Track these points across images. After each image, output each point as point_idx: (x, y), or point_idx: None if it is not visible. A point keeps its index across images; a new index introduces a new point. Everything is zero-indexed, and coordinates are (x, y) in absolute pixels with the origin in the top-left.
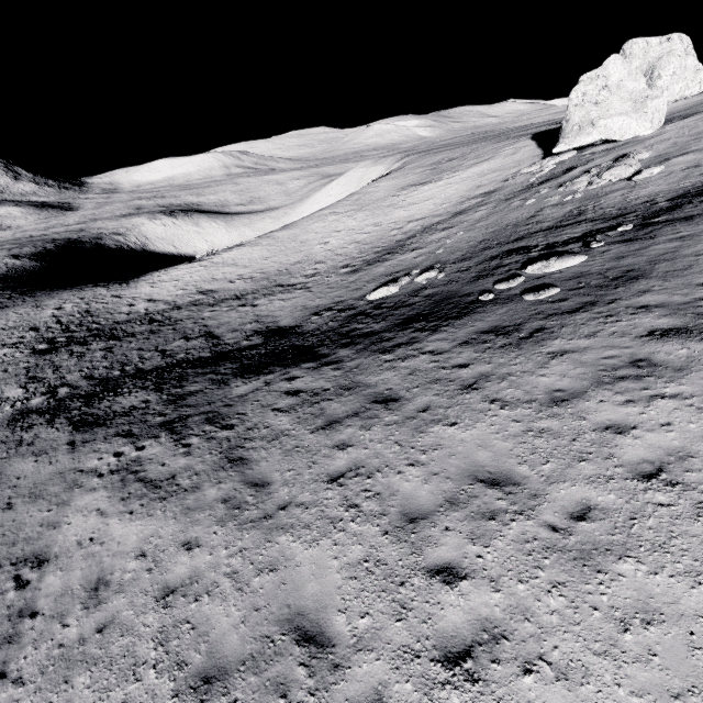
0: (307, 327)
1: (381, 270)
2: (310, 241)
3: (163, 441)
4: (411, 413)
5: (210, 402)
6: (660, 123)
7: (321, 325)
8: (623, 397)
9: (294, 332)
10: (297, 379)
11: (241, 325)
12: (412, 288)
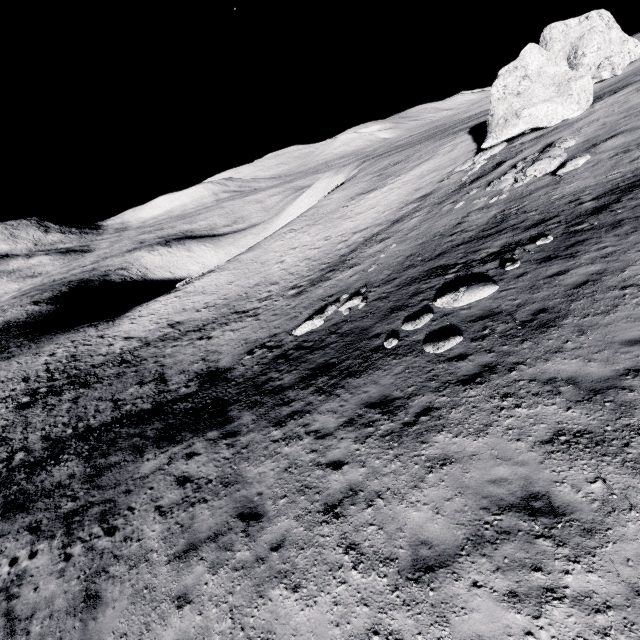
0: (236, 372)
1: (320, 293)
2: (269, 261)
3: (54, 545)
4: (263, 549)
5: (117, 483)
6: (588, 103)
7: (247, 370)
8: (505, 581)
9: (225, 377)
10: (194, 457)
11: (189, 365)
12: (335, 320)
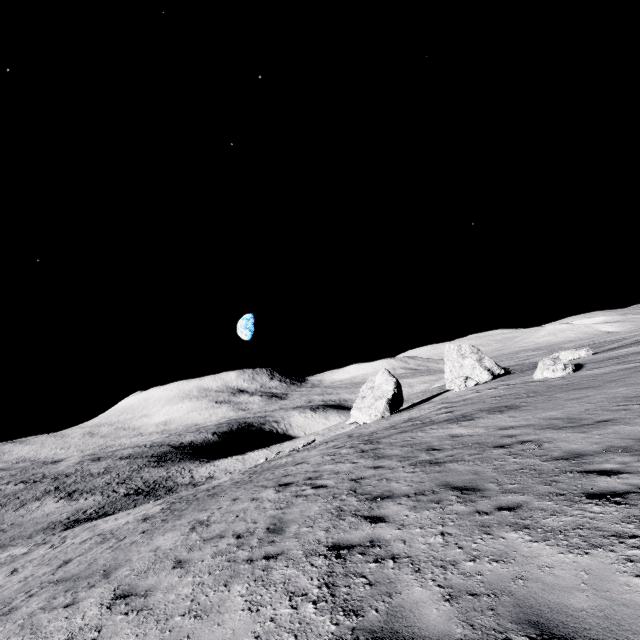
0: None
1: None
2: None
3: None
4: None
5: None
6: (377, 416)
7: None
8: None
9: None
10: None
11: None
12: None
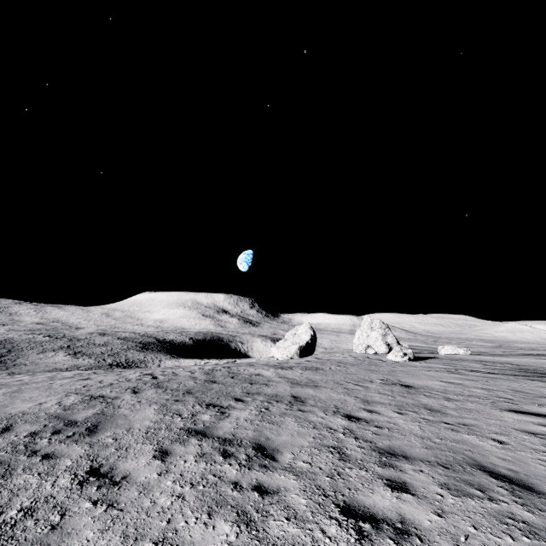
0: None
1: None
2: None
3: None
4: None
5: None
6: (288, 356)
7: None
8: None
9: None
10: None
11: None
12: None
